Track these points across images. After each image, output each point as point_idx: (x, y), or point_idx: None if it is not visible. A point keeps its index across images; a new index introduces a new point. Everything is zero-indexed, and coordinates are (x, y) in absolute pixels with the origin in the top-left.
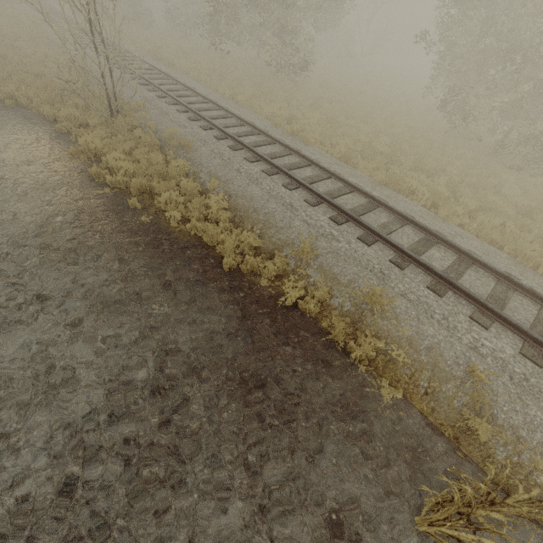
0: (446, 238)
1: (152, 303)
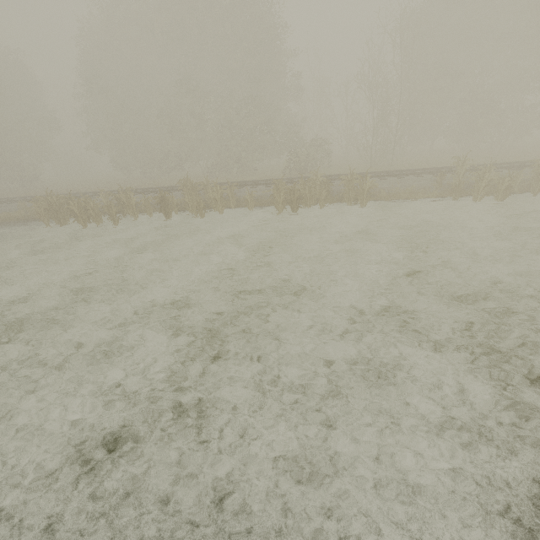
0: (84, 192)
1: None
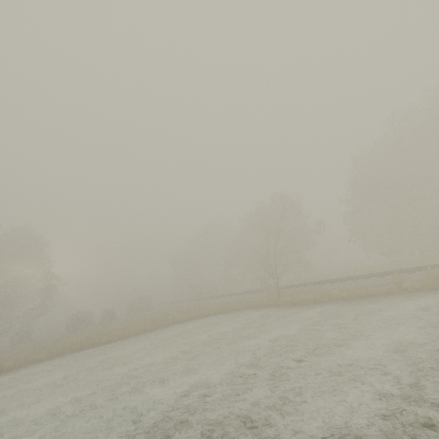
0: (435, 264)
1: (370, 302)
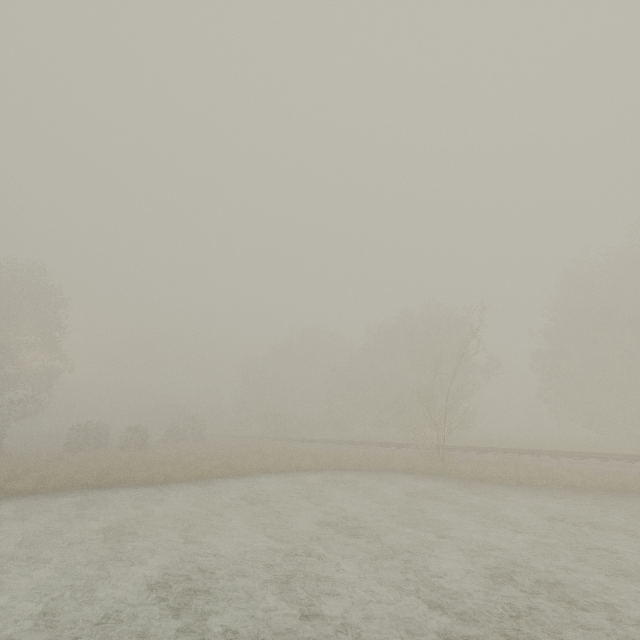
0: None
1: None
